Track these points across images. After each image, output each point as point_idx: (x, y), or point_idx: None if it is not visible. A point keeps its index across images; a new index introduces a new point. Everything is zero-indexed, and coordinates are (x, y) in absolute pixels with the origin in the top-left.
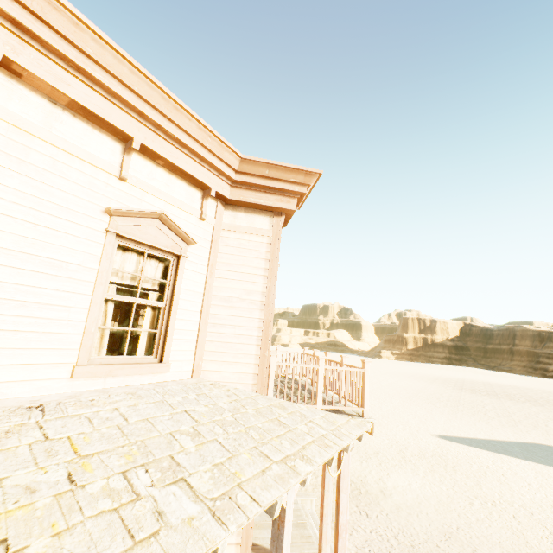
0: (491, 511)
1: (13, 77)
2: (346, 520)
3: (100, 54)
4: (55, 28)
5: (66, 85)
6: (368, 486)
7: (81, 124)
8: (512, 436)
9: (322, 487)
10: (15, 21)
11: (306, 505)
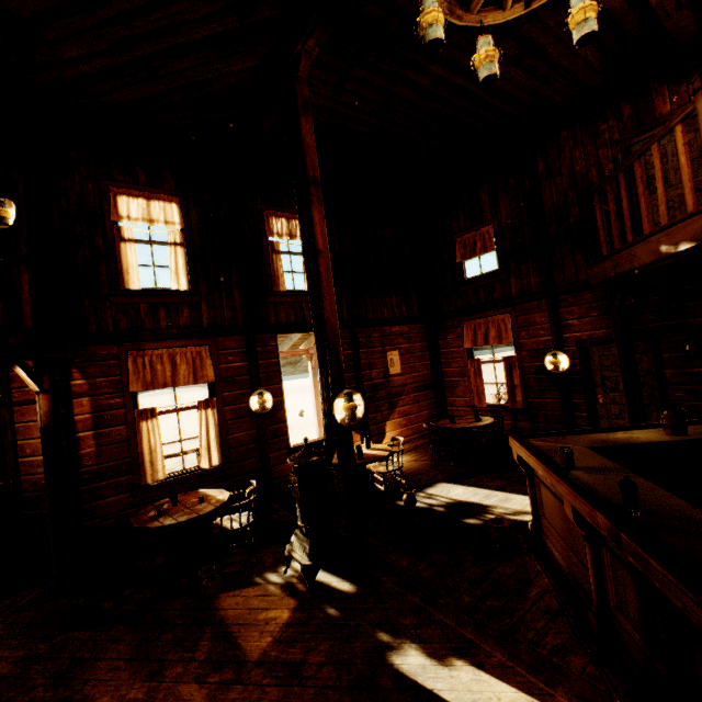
0: None
1: None
2: None
3: None
4: None
5: None
6: None
7: None
8: None
9: None
10: None
11: None
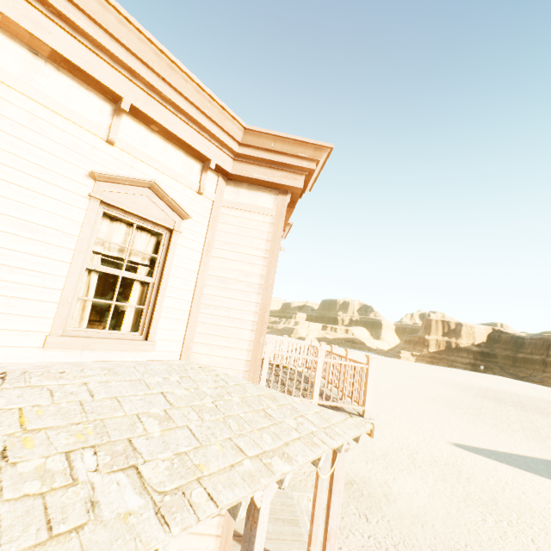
0: (506, 531)
1: None
2: (337, 525)
3: None
4: None
5: (45, 33)
6: (371, 489)
7: (66, 80)
8: (538, 452)
9: (315, 486)
10: None
11: (302, 501)
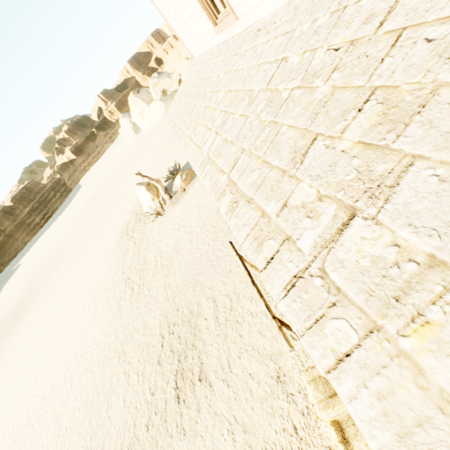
0: None
1: None
2: None
3: None
4: None
5: None
6: None
7: None
8: None
9: None
10: None
11: None
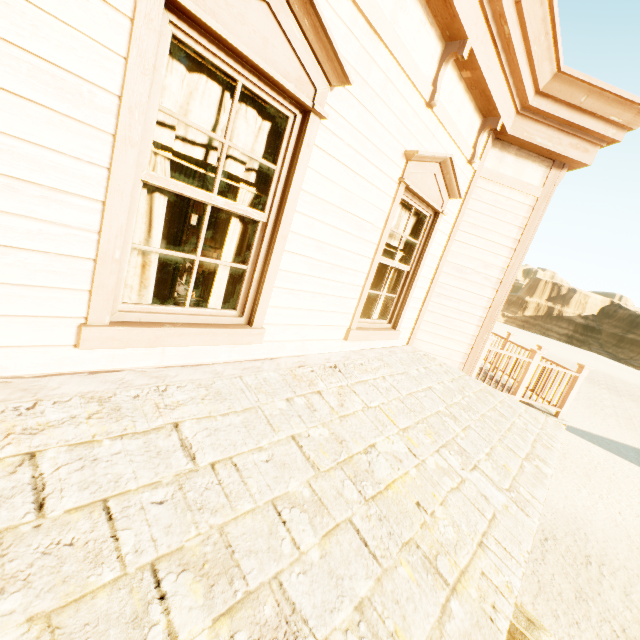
0: (597, 502)
1: None
2: None
3: None
4: None
5: None
6: None
7: (419, 12)
8: (629, 440)
9: None
10: None
11: None
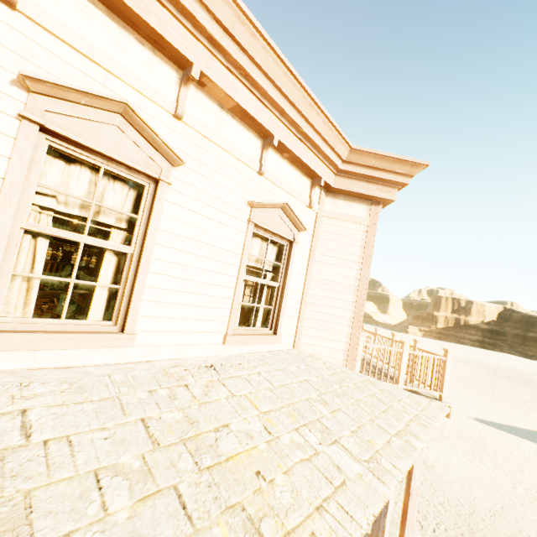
0: (535, 499)
1: (198, 87)
2: (418, 486)
3: (265, 61)
4: (238, 40)
5: (235, 92)
6: None
7: (237, 125)
8: None
9: None
10: (211, 38)
11: None
